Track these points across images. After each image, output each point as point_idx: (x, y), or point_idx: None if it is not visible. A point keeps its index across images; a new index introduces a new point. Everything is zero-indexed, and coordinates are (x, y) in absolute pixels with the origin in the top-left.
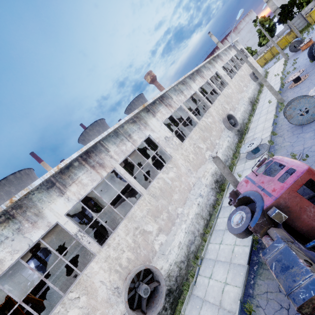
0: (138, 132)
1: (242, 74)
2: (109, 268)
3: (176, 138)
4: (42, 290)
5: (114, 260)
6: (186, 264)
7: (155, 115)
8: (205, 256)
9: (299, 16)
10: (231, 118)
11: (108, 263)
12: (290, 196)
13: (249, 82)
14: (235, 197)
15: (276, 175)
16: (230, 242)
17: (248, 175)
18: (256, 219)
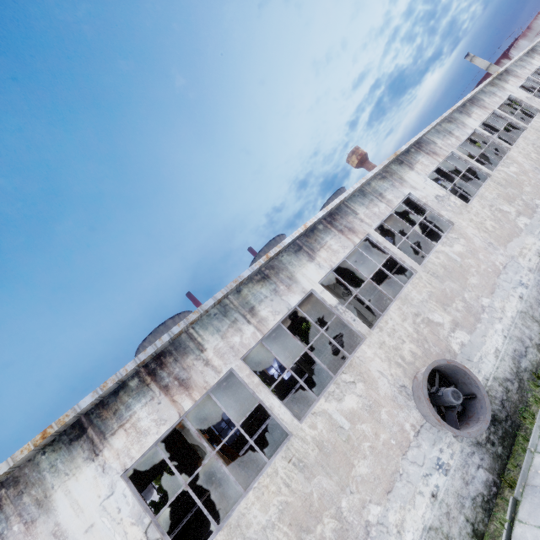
0: (391, 190)
1: None
2: (386, 358)
3: (455, 197)
4: (240, 453)
5: (392, 349)
6: (516, 385)
7: (413, 167)
8: None
9: None
10: None
11: (384, 351)
12: None
13: None
14: None
15: None
16: None
17: None
18: None
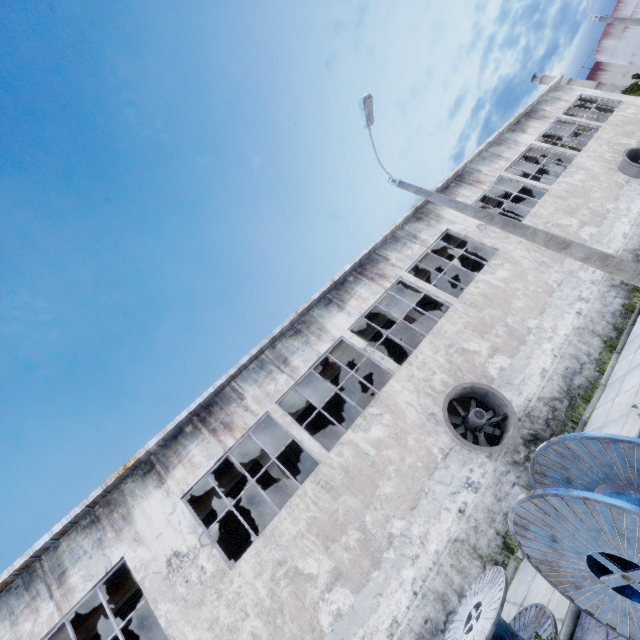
0: (90, 556)
1: (578, 180)
2: None
3: (210, 552)
4: None
5: None
6: None
7: (167, 477)
8: None
9: None
10: (485, 396)
11: None
12: None
13: (615, 195)
14: None
15: None
16: None
17: None
18: None
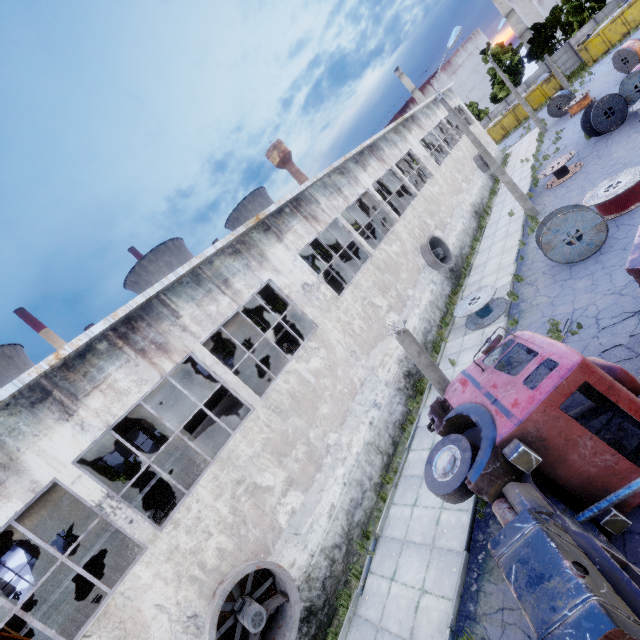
0: (244, 273)
1: (460, 156)
2: (175, 576)
3: (326, 286)
4: (35, 616)
5: (188, 555)
6: (344, 550)
7: (283, 238)
8: (383, 531)
9: (567, 48)
10: (437, 246)
11: (174, 564)
12: (546, 417)
13: (473, 173)
14: (441, 414)
15: (521, 373)
16: (433, 502)
17: (467, 369)
18: (480, 465)
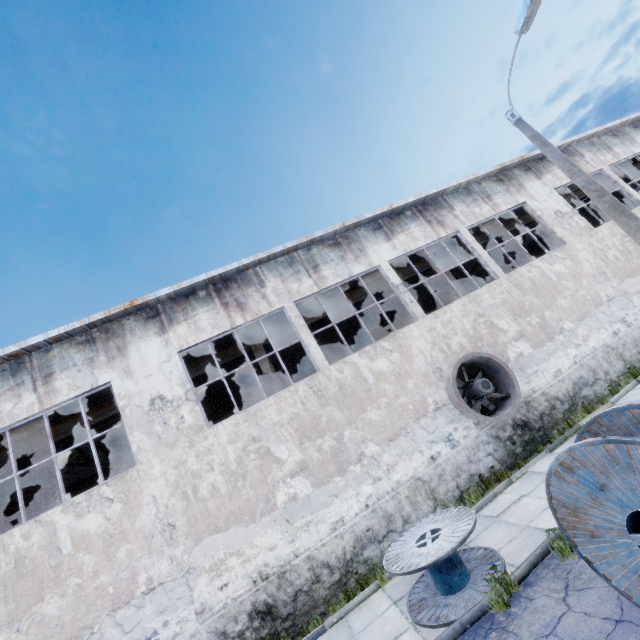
0: (79, 369)
1: None
2: None
3: (193, 407)
4: None
5: None
6: None
7: (169, 329)
8: None
9: None
10: (496, 372)
11: None
12: None
13: None
14: None
15: None
16: None
17: None
18: None
